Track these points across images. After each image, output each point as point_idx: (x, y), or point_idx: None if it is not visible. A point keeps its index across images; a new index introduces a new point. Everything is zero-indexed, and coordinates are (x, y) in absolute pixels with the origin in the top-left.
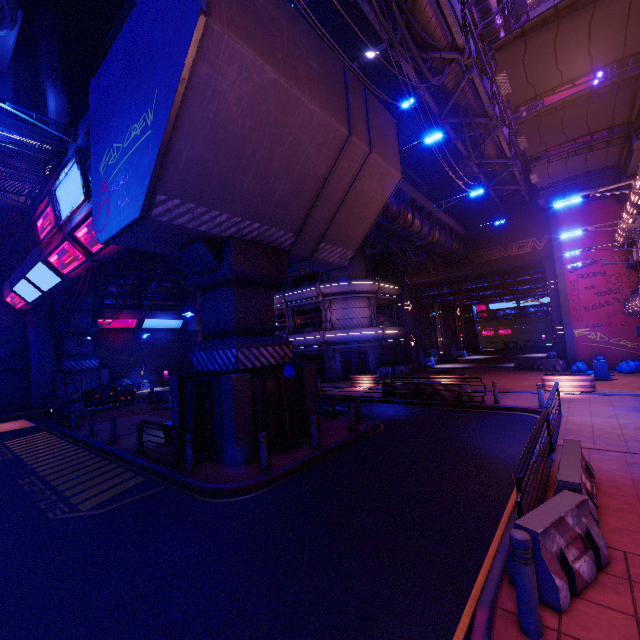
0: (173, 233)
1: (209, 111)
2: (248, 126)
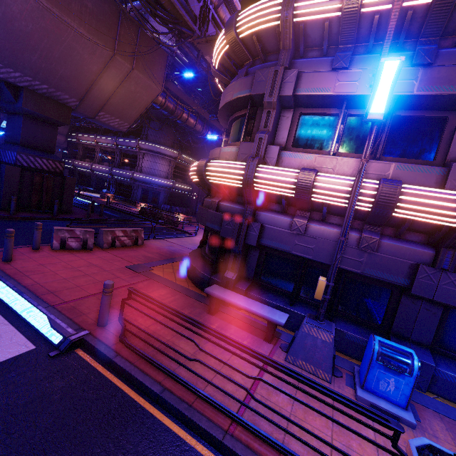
0: None
1: None
2: (31, 28)
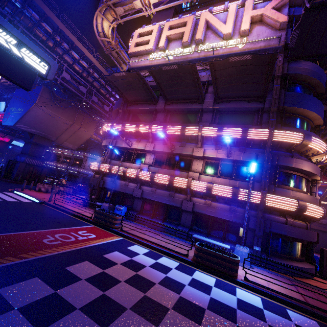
0: (21, 129)
1: (34, 114)
2: (44, 117)
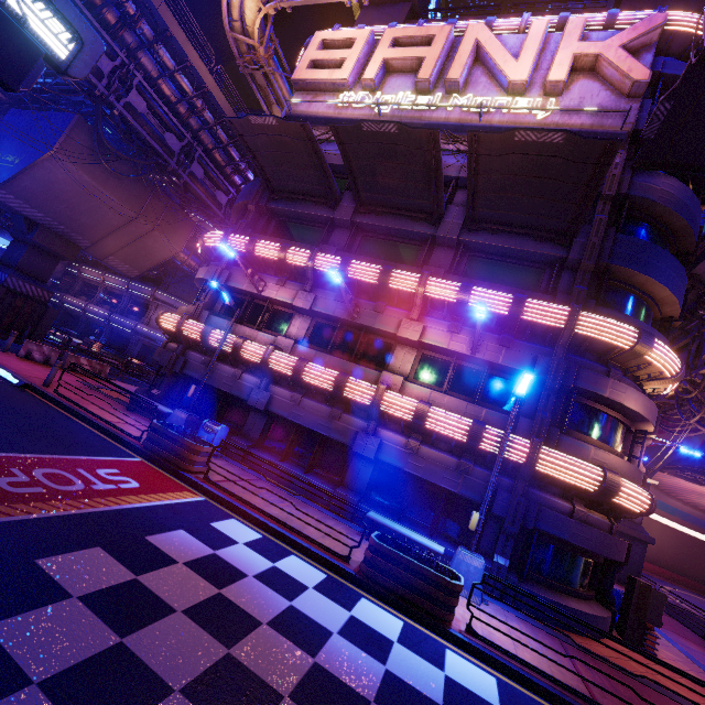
0: (7, 206)
1: (46, 176)
2: (68, 189)
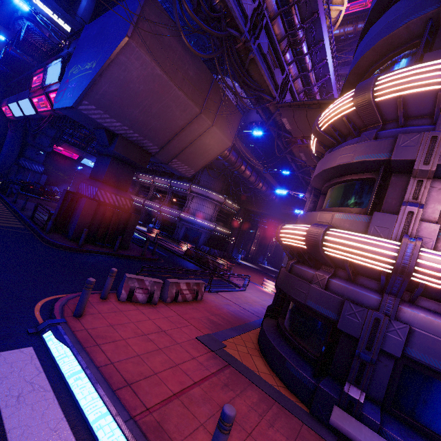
0: (90, 120)
1: (121, 75)
2: (141, 89)
